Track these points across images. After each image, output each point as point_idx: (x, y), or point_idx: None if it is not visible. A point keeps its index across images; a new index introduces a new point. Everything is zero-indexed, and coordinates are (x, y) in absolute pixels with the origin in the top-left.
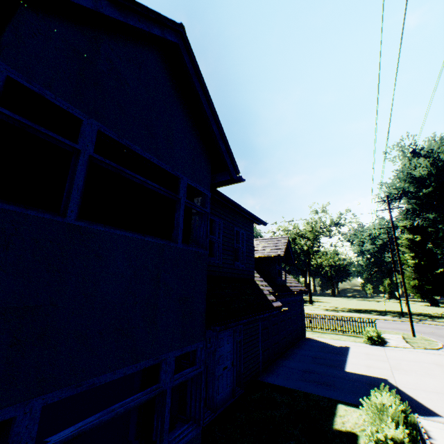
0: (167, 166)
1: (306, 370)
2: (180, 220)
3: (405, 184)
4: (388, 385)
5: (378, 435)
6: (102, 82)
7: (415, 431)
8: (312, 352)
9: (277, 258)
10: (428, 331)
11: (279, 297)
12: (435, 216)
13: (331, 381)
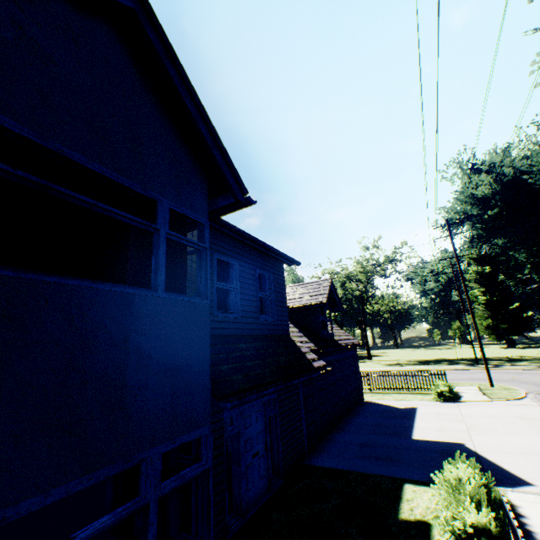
0: (133, 184)
1: (364, 443)
2: (159, 259)
3: (467, 207)
4: (466, 451)
5: (455, 523)
6: (4, 54)
7: (501, 510)
8: (371, 419)
9: (318, 306)
10: (508, 378)
11: (325, 354)
12: (504, 241)
13: (396, 455)
